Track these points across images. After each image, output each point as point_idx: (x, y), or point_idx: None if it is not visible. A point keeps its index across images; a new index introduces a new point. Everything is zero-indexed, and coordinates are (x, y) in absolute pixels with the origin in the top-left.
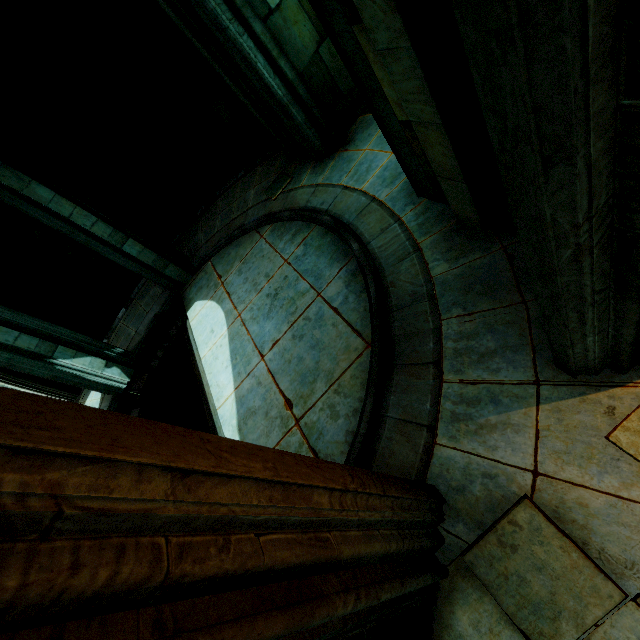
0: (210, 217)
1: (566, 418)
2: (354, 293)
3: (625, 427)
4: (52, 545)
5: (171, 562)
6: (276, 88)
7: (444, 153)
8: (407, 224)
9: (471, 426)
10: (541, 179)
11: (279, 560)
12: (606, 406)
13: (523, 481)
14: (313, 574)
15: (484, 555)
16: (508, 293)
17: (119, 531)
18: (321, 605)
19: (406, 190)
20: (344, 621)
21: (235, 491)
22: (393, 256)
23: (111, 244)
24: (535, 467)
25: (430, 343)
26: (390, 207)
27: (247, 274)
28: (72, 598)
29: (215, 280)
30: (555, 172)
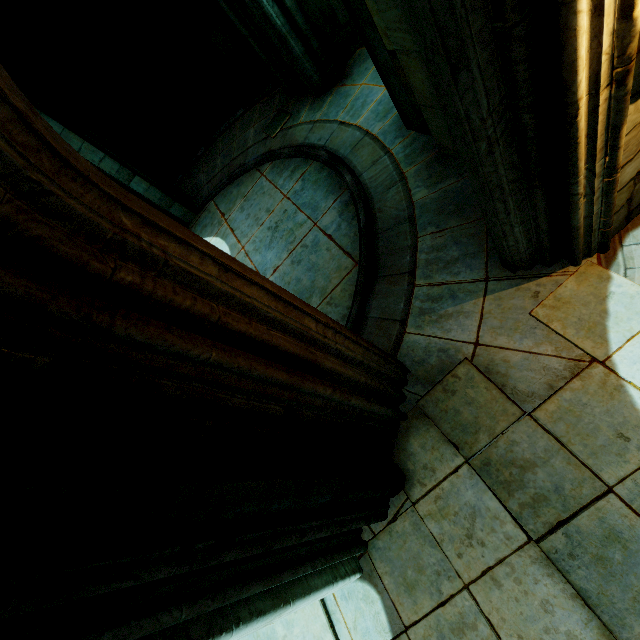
0: (211, 158)
1: (504, 303)
2: (346, 221)
3: (543, 305)
4: (162, 281)
5: (221, 314)
6: (275, 17)
7: (423, 81)
8: (395, 156)
9: (433, 317)
10: (452, 82)
11: (282, 344)
12: (533, 292)
13: (467, 351)
14: (304, 371)
15: (432, 400)
16: (473, 211)
17: (193, 289)
18: (309, 382)
19: (397, 124)
20: (325, 406)
21: (254, 294)
22: (381, 185)
23: (118, 181)
24: (477, 340)
25: (407, 257)
26: (381, 140)
27: (249, 210)
28: (175, 307)
29: (219, 218)
30: (462, 77)
